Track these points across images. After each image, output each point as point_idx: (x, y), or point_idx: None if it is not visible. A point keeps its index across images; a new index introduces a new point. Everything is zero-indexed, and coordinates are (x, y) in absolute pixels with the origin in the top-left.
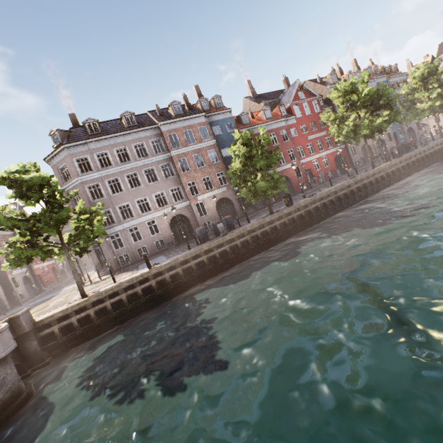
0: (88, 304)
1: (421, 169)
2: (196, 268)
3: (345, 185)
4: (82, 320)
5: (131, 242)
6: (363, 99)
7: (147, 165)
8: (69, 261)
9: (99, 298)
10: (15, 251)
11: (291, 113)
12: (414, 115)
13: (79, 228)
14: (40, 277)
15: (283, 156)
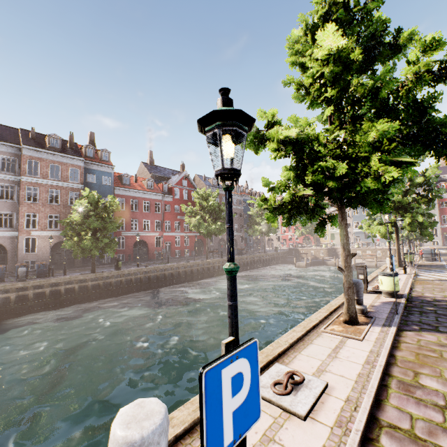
0: None
1: (241, 271)
2: None
3: (175, 266)
4: None
5: None
6: (210, 207)
7: None
8: None
9: None
10: None
11: (171, 192)
12: (253, 231)
13: None
14: None
15: (150, 224)
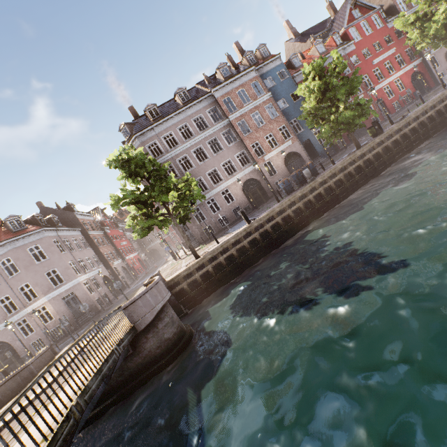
0: (205, 262)
1: None
2: (293, 216)
3: (445, 95)
4: (202, 277)
5: (211, 214)
6: None
7: (209, 136)
8: (178, 228)
9: (213, 255)
10: (140, 221)
11: (347, 39)
12: None
13: (180, 196)
14: (132, 266)
15: None
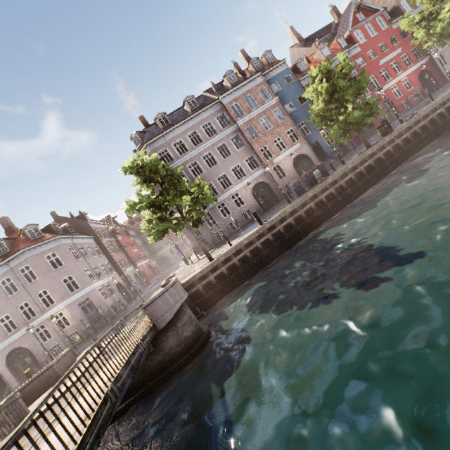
0: (219, 264)
1: None
2: (305, 216)
3: None
4: (217, 279)
5: (221, 218)
6: None
7: (218, 141)
8: (192, 231)
9: (226, 257)
10: (156, 225)
11: (352, 41)
12: None
13: (193, 199)
14: (143, 273)
15: None
